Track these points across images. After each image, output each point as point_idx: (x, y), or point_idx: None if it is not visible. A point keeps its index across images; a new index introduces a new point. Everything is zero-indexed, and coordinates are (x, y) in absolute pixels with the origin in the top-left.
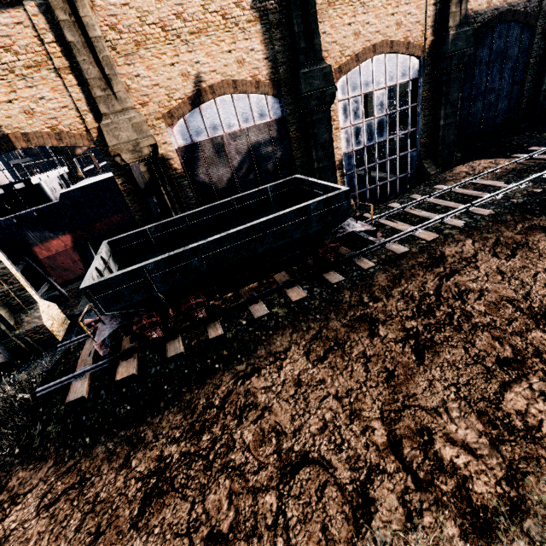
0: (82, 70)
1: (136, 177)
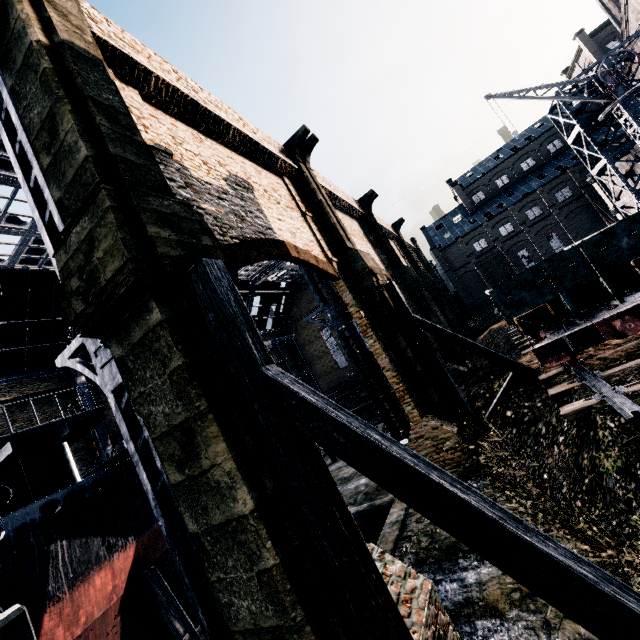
0: (330, 217)
1: (398, 292)
